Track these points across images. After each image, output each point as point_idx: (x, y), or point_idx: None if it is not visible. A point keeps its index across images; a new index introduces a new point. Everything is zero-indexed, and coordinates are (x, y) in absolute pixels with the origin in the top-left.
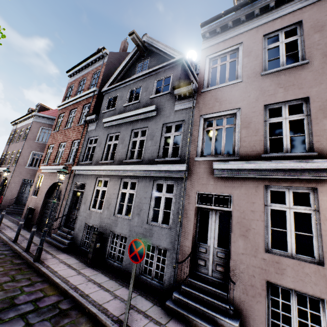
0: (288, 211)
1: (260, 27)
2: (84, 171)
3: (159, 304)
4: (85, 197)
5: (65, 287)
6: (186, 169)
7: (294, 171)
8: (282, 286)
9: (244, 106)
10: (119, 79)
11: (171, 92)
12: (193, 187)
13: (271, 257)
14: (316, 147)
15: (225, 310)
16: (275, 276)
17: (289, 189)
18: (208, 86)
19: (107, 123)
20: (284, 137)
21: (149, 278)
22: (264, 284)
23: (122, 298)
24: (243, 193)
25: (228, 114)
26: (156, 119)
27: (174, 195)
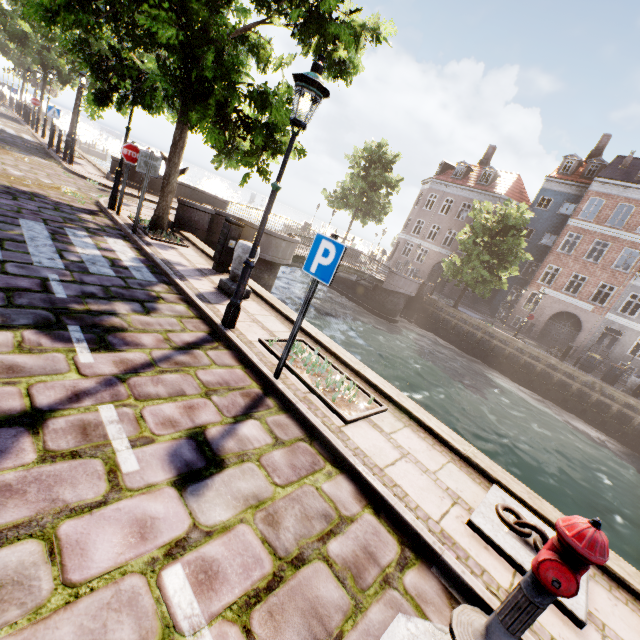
0: None
1: None
2: (623, 323)
3: None
4: (621, 344)
5: None
6: None
7: None
8: None
9: None
10: None
11: None
12: None
13: None
14: None
15: None
16: None
17: None
18: None
19: None
20: None
21: None
22: None
23: None
24: None
25: None
26: None
27: None
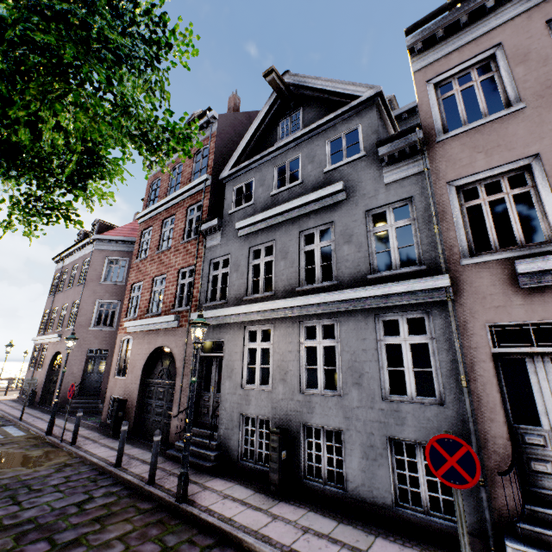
0: None
1: (534, 10)
2: (215, 320)
3: None
4: (228, 366)
5: None
6: (450, 284)
7: None
8: None
9: (548, 149)
10: (249, 154)
11: (368, 154)
12: (475, 316)
13: None
14: None
15: None
16: None
17: None
18: (445, 129)
19: (244, 229)
20: None
21: (418, 511)
22: None
23: None
24: None
25: (511, 169)
26: (348, 206)
27: (432, 338)
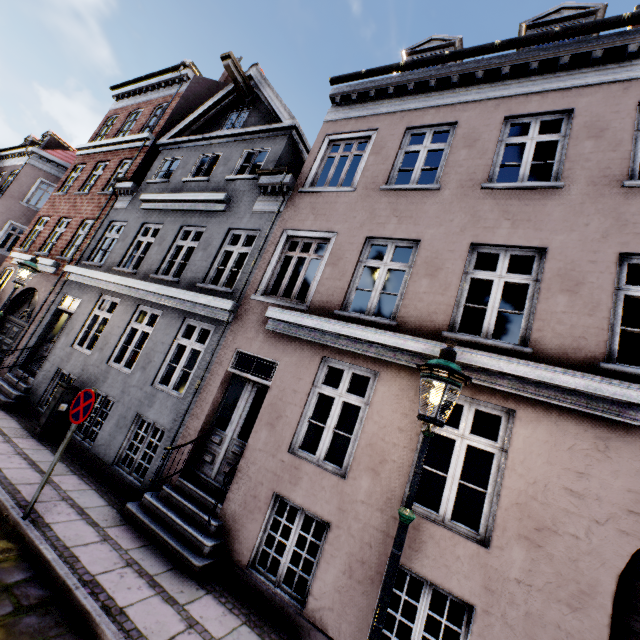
0: (337, 399)
1: (408, 114)
2: (83, 279)
3: (119, 506)
4: (72, 325)
5: None
6: (233, 310)
7: (362, 343)
8: (292, 502)
9: (344, 231)
10: (194, 131)
11: (259, 179)
12: (235, 341)
13: (292, 460)
14: (400, 316)
15: (206, 526)
16: (286, 487)
17: (350, 368)
18: (314, 184)
19: (148, 203)
20: (373, 291)
21: (127, 471)
22: (271, 496)
23: (60, 486)
24: (293, 362)
25: (321, 237)
26: (223, 218)
27: (206, 348)
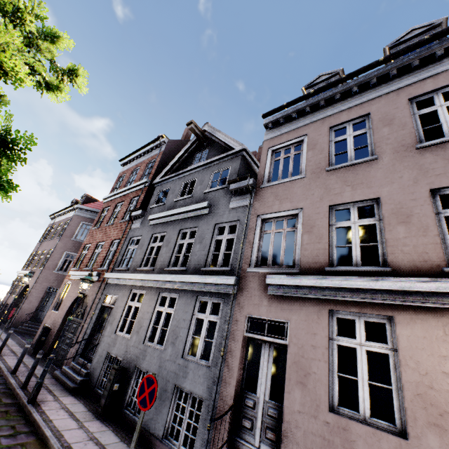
0: (359, 349)
1: (326, 119)
2: (117, 280)
3: None
4: (113, 316)
5: (55, 444)
6: (236, 283)
7: (363, 292)
8: None
9: (307, 206)
10: (175, 170)
11: (228, 187)
12: (243, 308)
13: (336, 420)
14: (390, 261)
15: None
16: None
17: (360, 316)
18: (269, 180)
19: (153, 220)
20: (353, 246)
21: (175, 444)
22: None
23: None
24: (302, 319)
25: (289, 214)
26: (208, 218)
27: (220, 319)
